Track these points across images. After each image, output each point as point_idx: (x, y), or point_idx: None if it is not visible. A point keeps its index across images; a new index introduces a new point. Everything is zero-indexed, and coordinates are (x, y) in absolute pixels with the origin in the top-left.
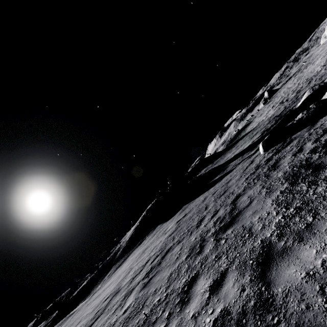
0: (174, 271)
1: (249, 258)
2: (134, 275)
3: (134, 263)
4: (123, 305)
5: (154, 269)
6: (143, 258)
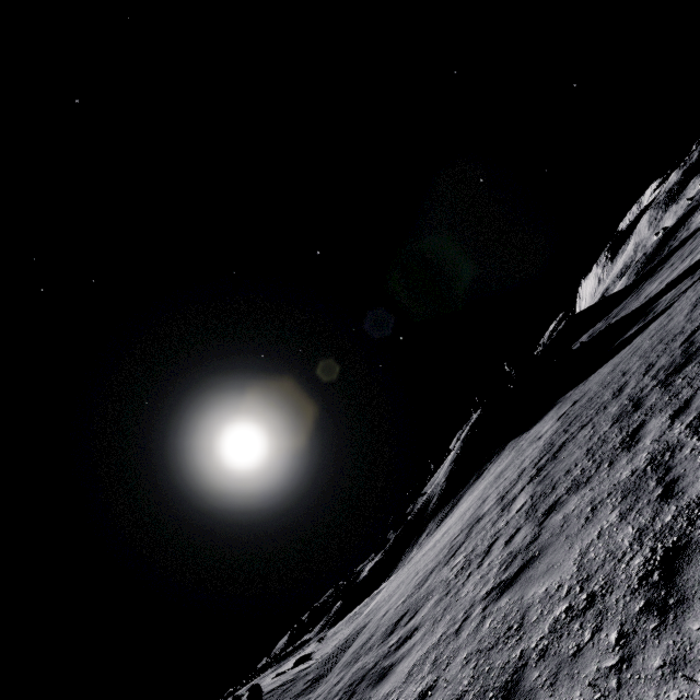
0: (593, 444)
1: None
2: (501, 494)
3: (487, 492)
4: (508, 512)
5: (546, 467)
6: (506, 478)
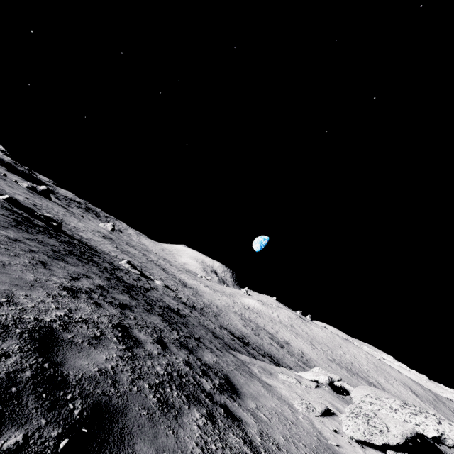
0: None
1: None
2: None
3: None
4: None
5: None
6: None
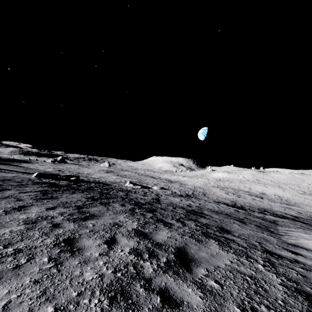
0: None
1: (21, 184)
2: None
3: None
4: None
5: None
6: None
